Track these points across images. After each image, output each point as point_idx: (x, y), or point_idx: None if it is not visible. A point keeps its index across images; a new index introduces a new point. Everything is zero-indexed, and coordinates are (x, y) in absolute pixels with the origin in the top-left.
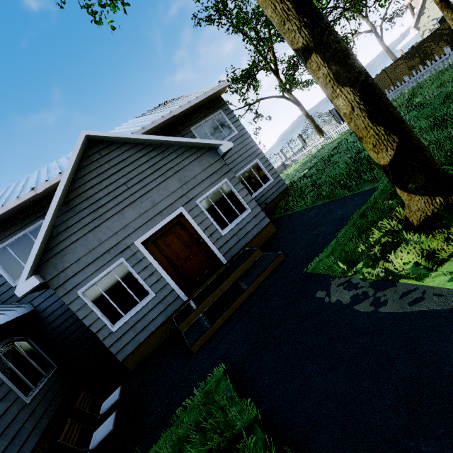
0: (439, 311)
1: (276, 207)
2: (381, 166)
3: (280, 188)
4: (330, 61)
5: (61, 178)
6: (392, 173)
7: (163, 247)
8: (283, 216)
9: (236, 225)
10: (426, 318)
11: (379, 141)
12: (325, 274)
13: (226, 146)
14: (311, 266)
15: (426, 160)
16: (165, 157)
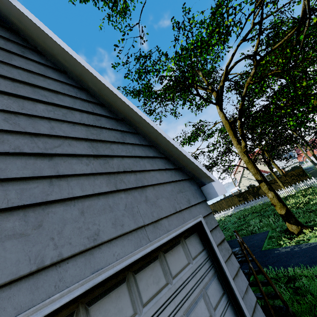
0: (316, 244)
1: None
2: (282, 214)
3: None
4: (267, 185)
5: None
6: (285, 217)
7: None
8: None
9: None
10: (315, 246)
11: (281, 207)
12: (272, 248)
13: None
14: (262, 249)
15: (293, 215)
16: None
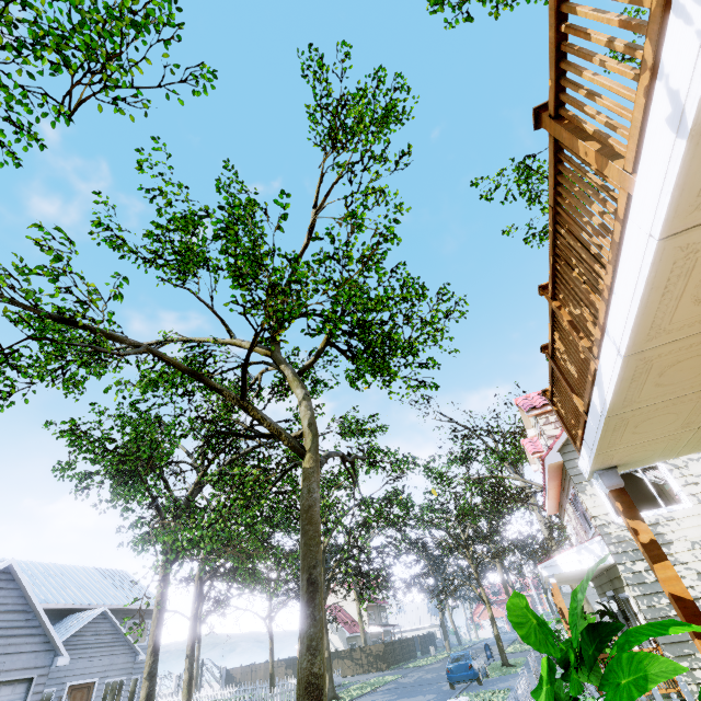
0: None
1: None
2: None
3: None
4: (190, 663)
5: (55, 606)
6: None
7: (72, 697)
8: None
9: None
10: None
11: (185, 695)
12: None
13: (143, 656)
14: None
15: None
16: (117, 642)
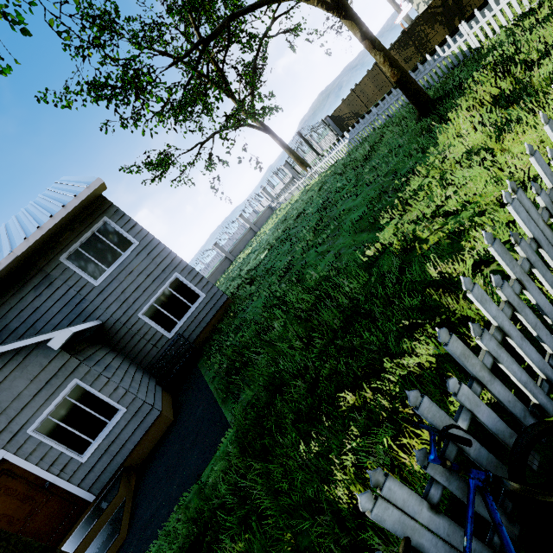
0: None
1: (215, 329)
2: None
3: (218, 303)
4: None
5: None
6: None
7: None
8: (197, 377)
9: (105, 439)
10: None
11: None
12: None
13: (60, 337)
14: None
15: None
16: None
